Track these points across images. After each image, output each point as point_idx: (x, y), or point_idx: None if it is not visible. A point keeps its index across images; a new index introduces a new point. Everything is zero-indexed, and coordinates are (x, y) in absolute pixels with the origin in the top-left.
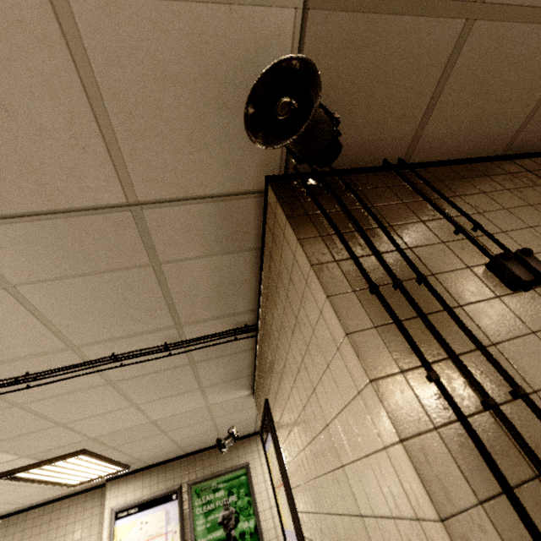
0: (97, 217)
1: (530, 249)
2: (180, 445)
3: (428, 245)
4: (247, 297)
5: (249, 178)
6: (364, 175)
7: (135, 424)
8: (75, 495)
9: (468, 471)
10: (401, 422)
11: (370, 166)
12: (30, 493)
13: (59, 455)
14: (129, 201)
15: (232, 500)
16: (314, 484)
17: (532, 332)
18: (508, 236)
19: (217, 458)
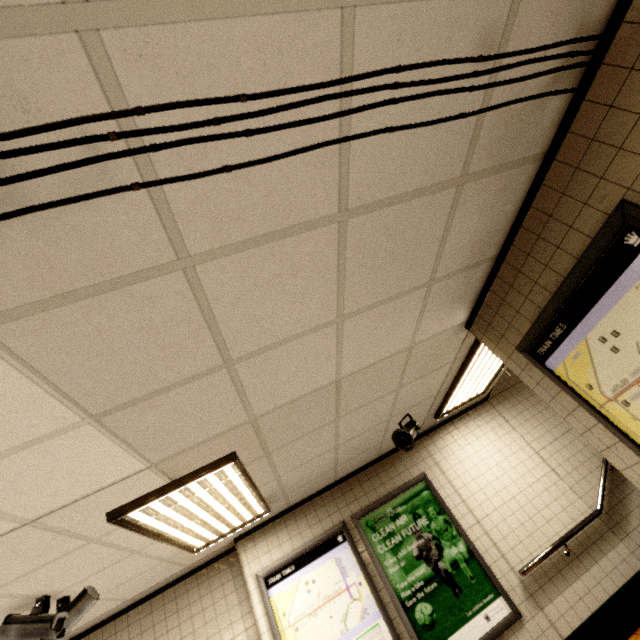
0: None
1: None
2: (338, 457)
3: None
4: None
5: None
6: None
7: (316, 386)
8: (191, 575)
9: None
10: None
11: None
12: (137, 571)
13: (199, 466)
14: None
15: (421, 524)
16: None
17: None
18: None
19: (380, 478)
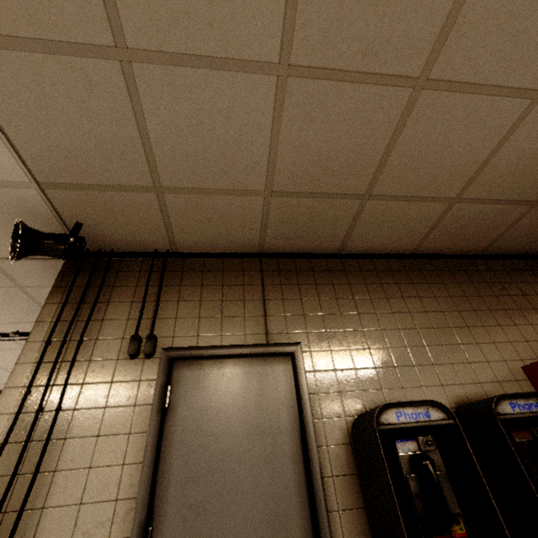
0: None
1: (151, 336)
2: None
3: (116, 320)
4: None
5: None
6: (135, 259)
7: None
8: None
9: (6, 432)
10: None
11: (147, 252)
12: None
13: None
14: None
15: None
16: None
17: (111, 382)
18: (175, 321)
19: None
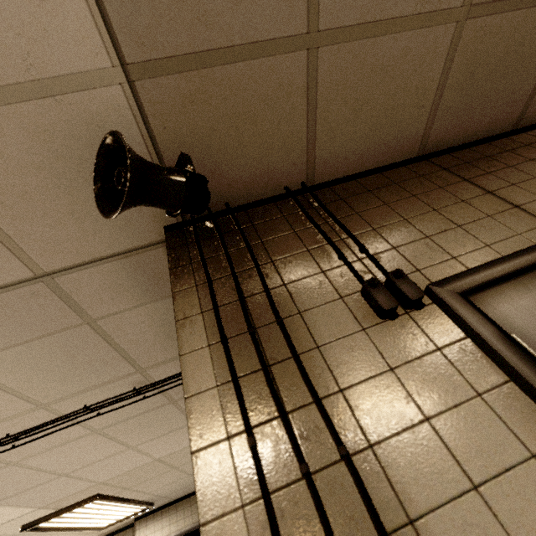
0: (12, 293)
1: (400, 270)
2: None
3: (306, 278)
4: None
5: (148, 232)
6: (264, 207)
7: (140, 464)
8: None
9: None
10: (208, 501)
11: (273, 196)
12: None
13: (75, 502)
14: (37, 274)
15: None
16: None
17: (390, 369)
18: (398, 252)
19: None
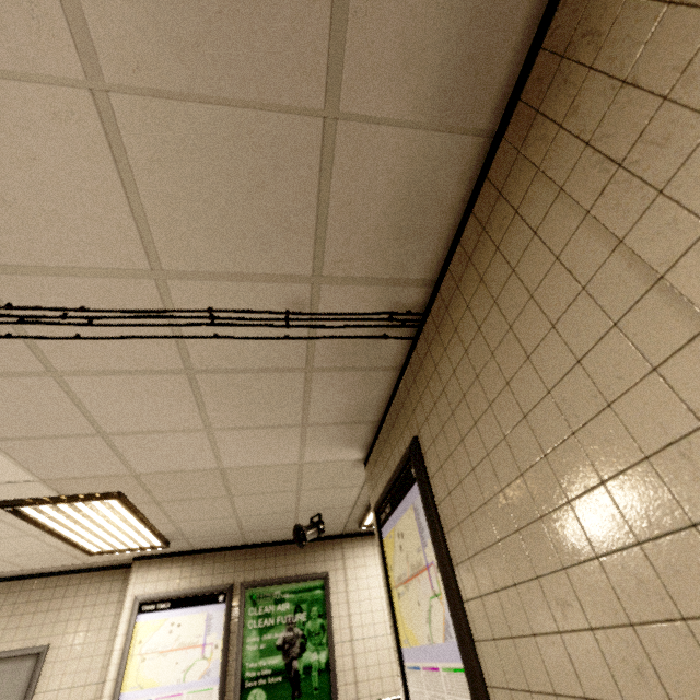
0: None
1: None
2: (243, 526)
3: None
4: (431, 250)
5: None
6: None
7: (198, 468)
8: (90, 572)
9: None
10: None
11: None
12: (35, 550)
13: (86, 492)
14: None
15: (299, 618)
16: (566, 513)
17: None
18: None
19: (286, 559)
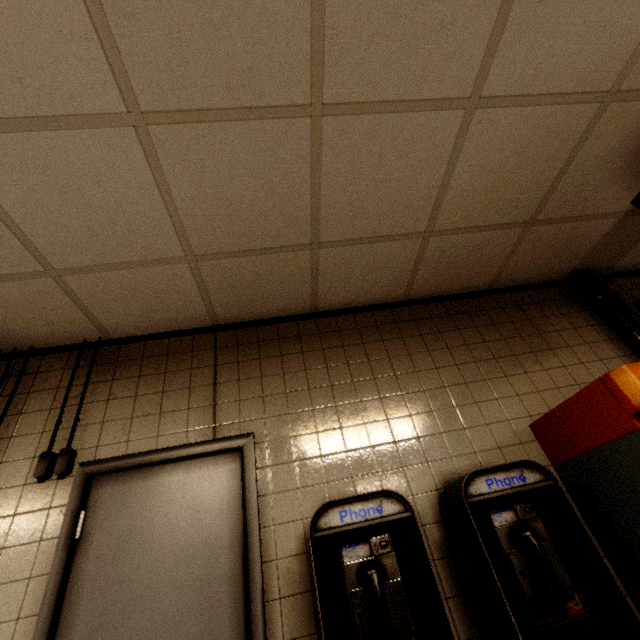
0: None
1: (64, 451)
2: None
3: (29, 434)
4: None
5: None
6: (60, 355)
7: None
8: None
9: None
10: None
11: (76, 344)
12: None
13: None
14: None
15: None
16: None
17: (14, 515)
18: (102, 427)
19: None
